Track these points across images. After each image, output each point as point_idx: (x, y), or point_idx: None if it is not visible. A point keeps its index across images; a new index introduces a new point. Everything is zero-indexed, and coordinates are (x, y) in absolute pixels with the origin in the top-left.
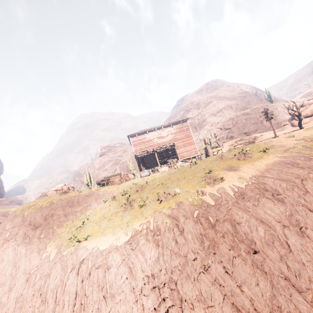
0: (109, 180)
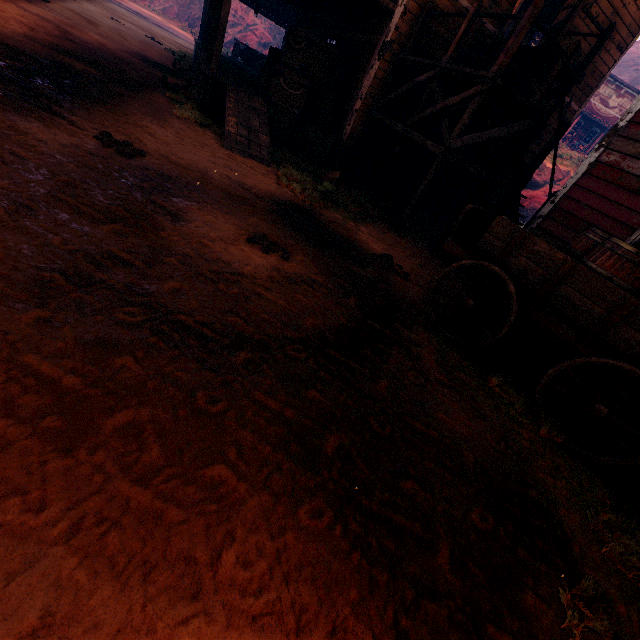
0: None
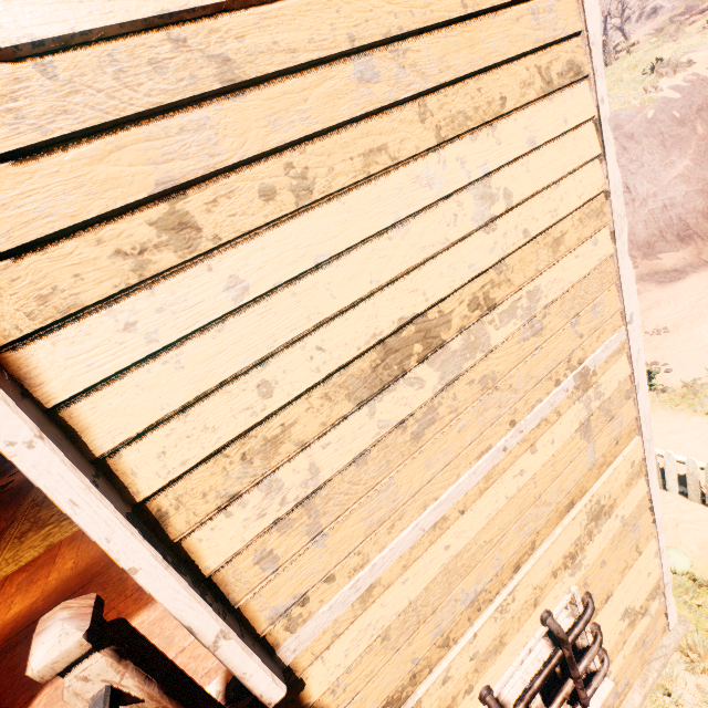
0: None
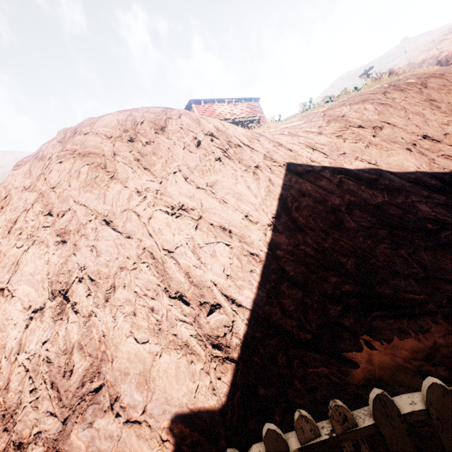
0: None
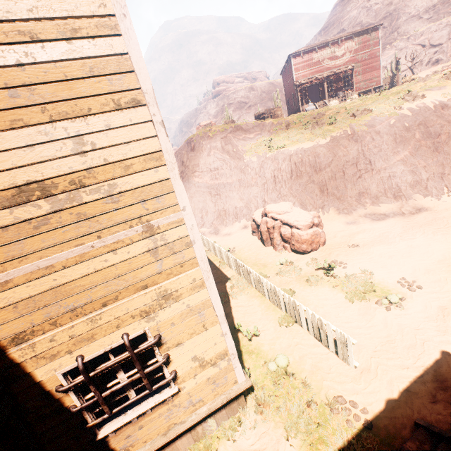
0: (270, 113)
